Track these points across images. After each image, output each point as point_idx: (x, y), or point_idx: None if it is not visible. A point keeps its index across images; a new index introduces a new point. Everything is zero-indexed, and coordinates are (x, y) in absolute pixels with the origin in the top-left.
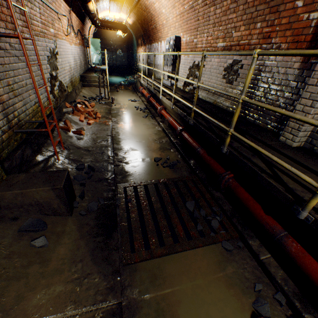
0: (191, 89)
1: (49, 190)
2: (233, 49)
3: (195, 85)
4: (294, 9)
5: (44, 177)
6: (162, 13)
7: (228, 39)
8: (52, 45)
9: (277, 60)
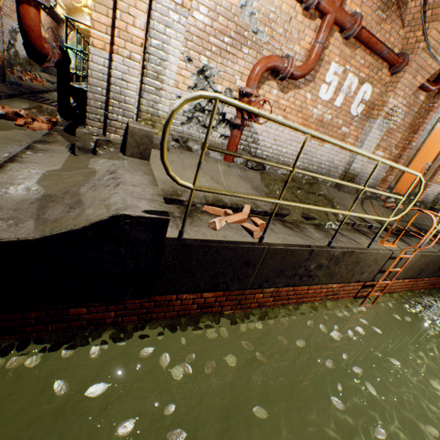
0: None
1: None
2: None
3: None
4: None
5: None
6: None
7: None
8: (15, 26)
9: None
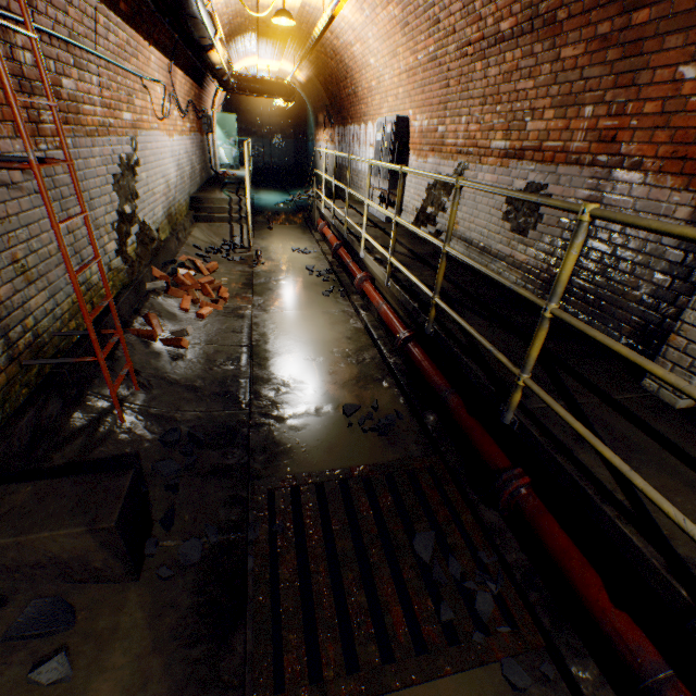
0: (430, 232)
1: (84, 533)
2: (528, 158)
3: (439, 225)
4: (675, 84)
5: (75, 494)
6: (369, 66)
7: (515, 134)
8: (126, 149)
9: (634, 194)
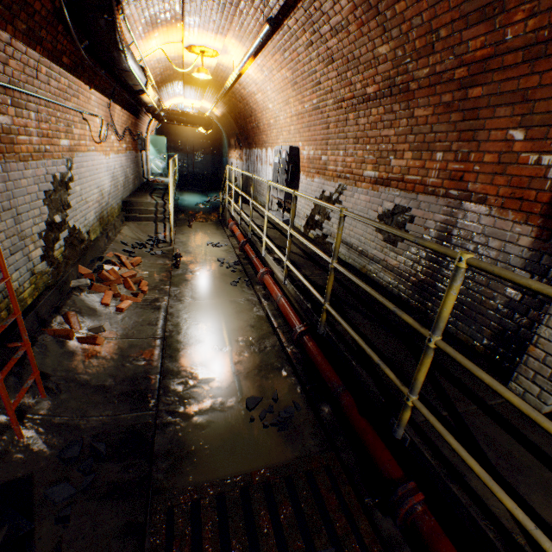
0: (318, 235)
1: None
2: (394, 186)
3: (325, 230)
4: (507, 142)
5: None
6: (268, 109)
7: (382, 167)
8: (61, 168)
9: (482, 222)
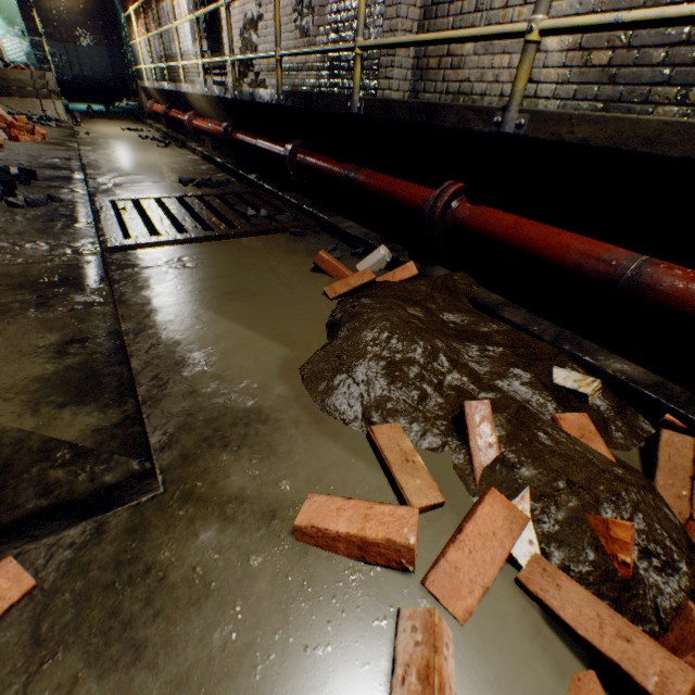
0: (252, 80)
1: None
2: None
3: (257, 68)
4: None
5: None
6: None
7: None
8: None
9: None
